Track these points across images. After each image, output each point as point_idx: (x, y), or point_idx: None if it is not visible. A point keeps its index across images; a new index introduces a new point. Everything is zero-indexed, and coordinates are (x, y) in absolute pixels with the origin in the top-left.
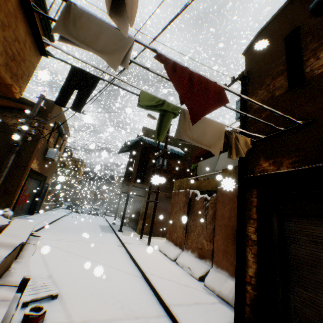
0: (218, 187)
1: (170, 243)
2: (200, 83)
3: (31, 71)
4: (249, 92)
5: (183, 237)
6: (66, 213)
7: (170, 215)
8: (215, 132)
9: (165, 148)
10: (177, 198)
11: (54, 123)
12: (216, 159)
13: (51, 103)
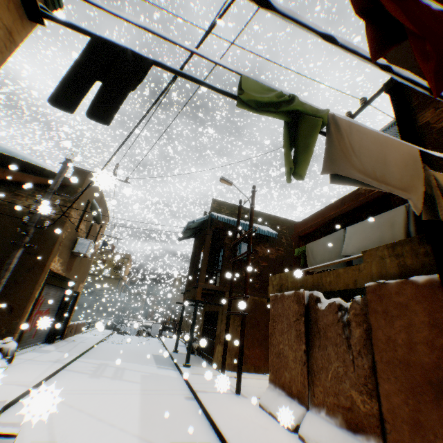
0: (365, 285)
1: (279, 390)
2: (414, 6)
3: (4, 45)
4: (413, 105)
5: (305, 382)
6: (103, 336)
7: (272, 337)
8: (403, 162)
9: (250, 226)
10: (281, 306)
11: (86, 202)
12: (340, 237)
13: (83, 174)
